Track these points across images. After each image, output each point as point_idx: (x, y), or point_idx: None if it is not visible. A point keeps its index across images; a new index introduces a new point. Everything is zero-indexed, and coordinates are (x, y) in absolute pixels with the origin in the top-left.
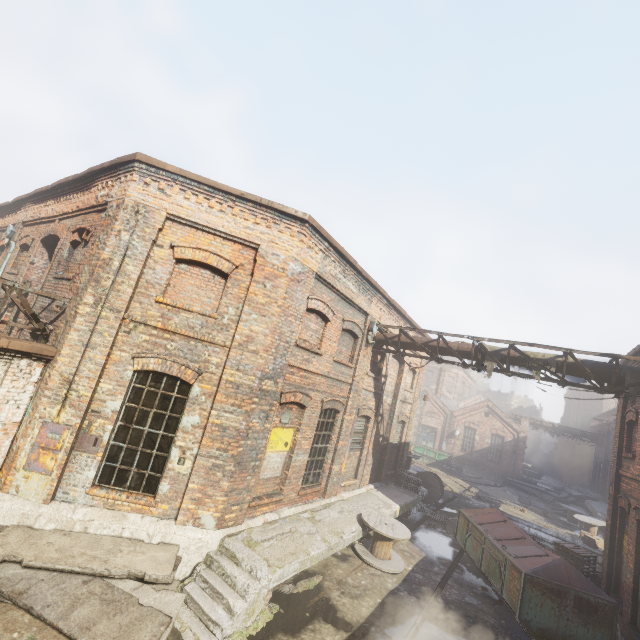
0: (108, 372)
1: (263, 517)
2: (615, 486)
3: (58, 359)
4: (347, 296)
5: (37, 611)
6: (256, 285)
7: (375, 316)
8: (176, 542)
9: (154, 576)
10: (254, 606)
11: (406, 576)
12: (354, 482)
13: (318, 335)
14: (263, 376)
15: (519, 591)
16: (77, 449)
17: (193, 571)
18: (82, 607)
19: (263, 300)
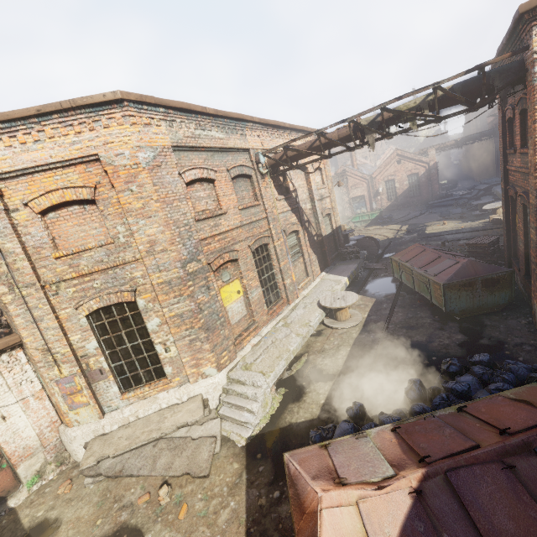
0: (68, 328)
1: (250, 344)
2: (504, 181)
3: (25, 341)
4: (217, 147)
5: (136, 475)
6: (123, 195)
7: (256, 146)
8: (198, 393)
9: (193, 421)
10: (265, 401)
11: (364, 322)
12: (308, 280)
13: (213, 198)
14: (183, 264)
15: (442, 296)
16: (93, 382)
17: (219, 401)
18: (160, 459)
19: (139, 204)
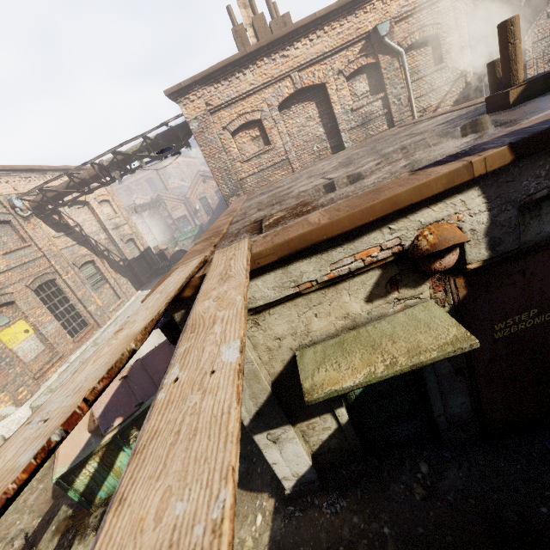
0: None
1: (56, 373)
2: None
3: None
4: None
5: None
6: None
7: (8, 192)
8: None
9: None
10: None
11: None
12: (120, 301)
13: None
14: None
15: None
16: None
17: None
18: None
19: None
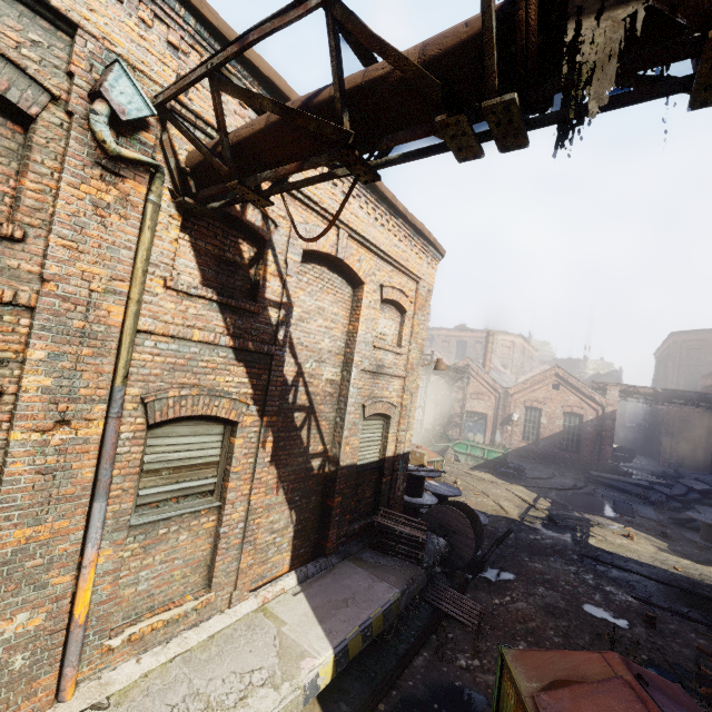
0: None
1: None
2: None
3: None
4: None
5: None
6: None
7: (140, 61)
8: None
9: None
10: None
11: None
12: (194, 606)
13: None
14: None
15: None
16: None
17: None
18: None
19: None
